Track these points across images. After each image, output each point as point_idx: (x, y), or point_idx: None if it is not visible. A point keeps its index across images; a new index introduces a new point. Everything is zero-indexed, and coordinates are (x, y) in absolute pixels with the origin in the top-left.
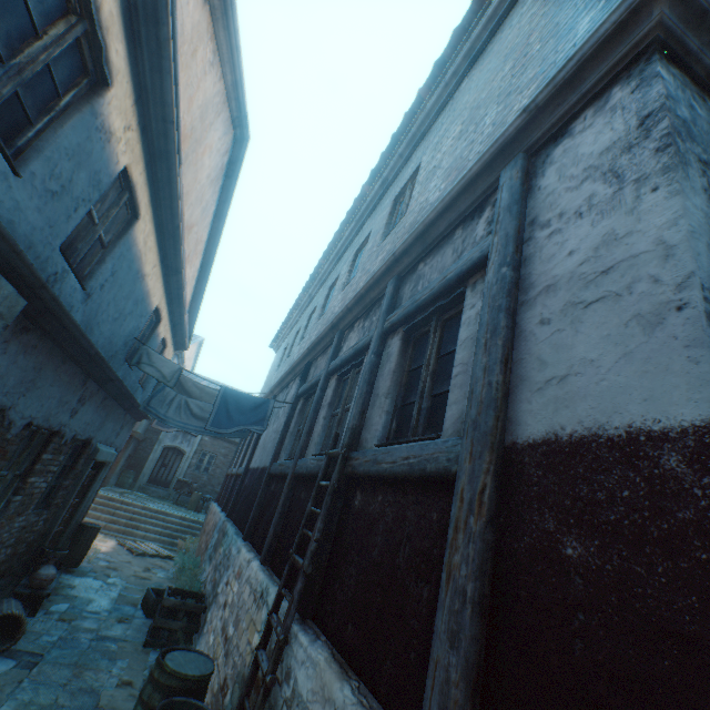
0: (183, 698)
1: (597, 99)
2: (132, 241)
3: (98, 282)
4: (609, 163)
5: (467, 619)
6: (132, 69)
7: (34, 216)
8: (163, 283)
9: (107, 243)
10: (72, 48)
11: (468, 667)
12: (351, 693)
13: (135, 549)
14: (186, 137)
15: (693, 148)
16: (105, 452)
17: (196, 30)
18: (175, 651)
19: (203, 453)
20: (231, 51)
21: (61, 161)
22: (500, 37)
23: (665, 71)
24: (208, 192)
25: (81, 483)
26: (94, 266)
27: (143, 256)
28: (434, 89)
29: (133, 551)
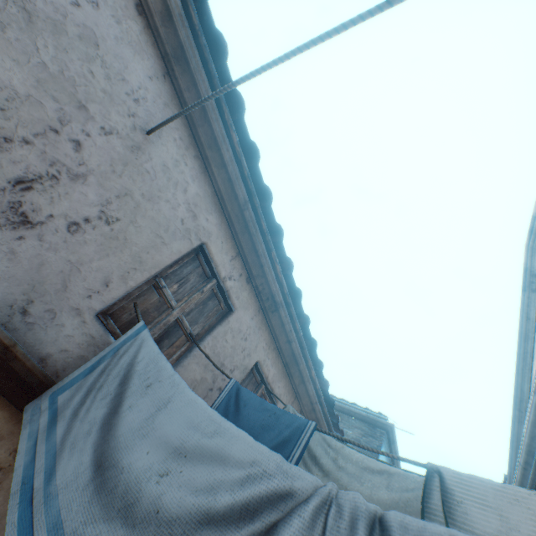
0: None
1: None
2: None
3: None
4: None
5: None
6: None
7: None
8: None
9: None
10: None
11: None
12: None
13: None
14: None
15: None
16: None
17: None
18: None
19: None
20: None
21: None
22: (340, 422)
23: None
24: None
25: None
26: None
27: None
28: None
29: None
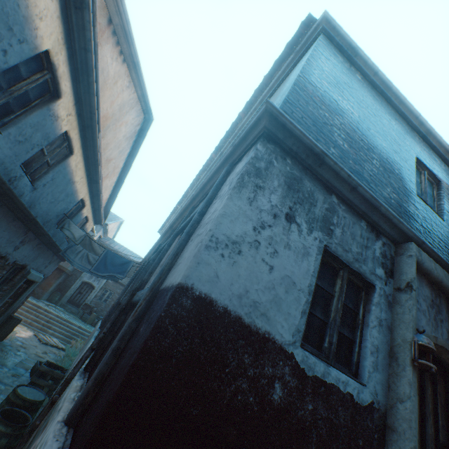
0: (19, 409)
1: (251, 149)
2: (67, 164)
3: (42, 182)
4: (234, 179)
5: (108, 356)
6: (74, 91)
7: (8, 151)
8: (88, 187)
9: (51, 164)
10: (43, 83)
11: (99, 373)
12: (73, 395)
13: (43, 339)
14: (109, 118)
15: (256, 180)
16: (35, 275)
17: (118, 74)
18: (26, 386)
19: (106, 290)
20: (139, 82)
21: (27, 128)
22: (271, 99)
23: (262, 146)
24: (124, 143)
25: (15, 289)
26: (42, 175)
27: (74, 172)
28: (246, 114)
29: (41, 341)
